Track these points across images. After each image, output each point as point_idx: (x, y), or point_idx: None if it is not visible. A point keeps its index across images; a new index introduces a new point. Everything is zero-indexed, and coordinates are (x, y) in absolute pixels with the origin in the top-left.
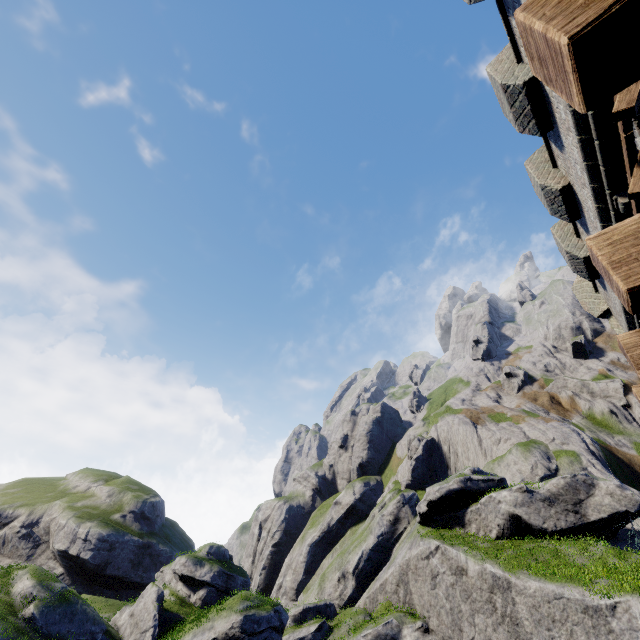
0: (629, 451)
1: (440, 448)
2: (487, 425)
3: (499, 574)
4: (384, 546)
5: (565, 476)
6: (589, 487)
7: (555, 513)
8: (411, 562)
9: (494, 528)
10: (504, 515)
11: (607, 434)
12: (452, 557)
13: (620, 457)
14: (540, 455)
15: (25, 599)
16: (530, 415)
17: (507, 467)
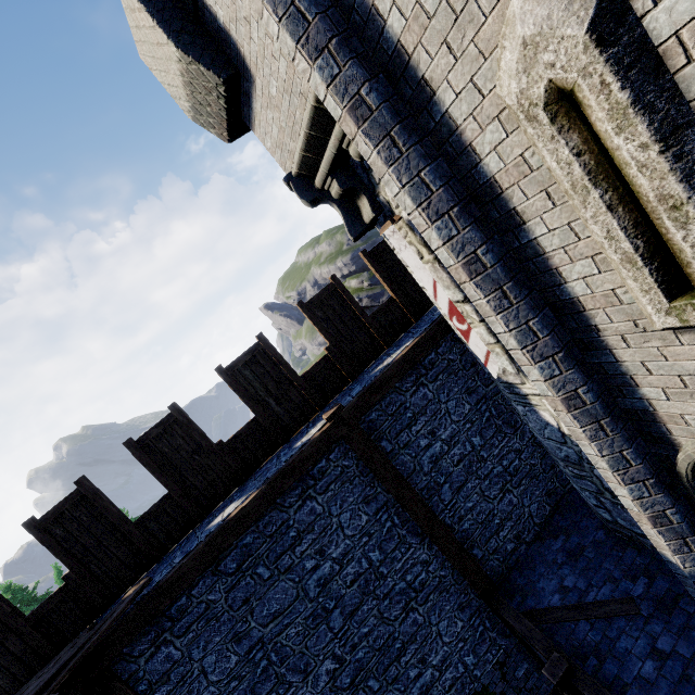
0: None
1: None
2: None
3: None
4: None
5: None
6: None
7: None
8: None
9: None
10: None
11: None
12: None
13: None
14: None
15: (360, 284)
16: None
17: None
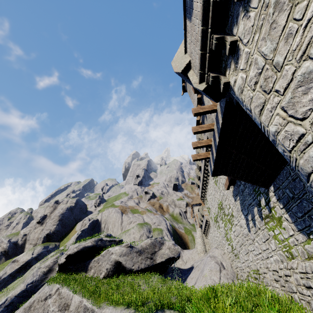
0: (182, 231)
1: (100, 225)
2: (128, 214)
3: (89, 306)
4: (30, 291)
5: (152, 238)
6: (161, 244)
7: (141, 259)
8: (33, 304)
9: (104, 271)
10: (112, 262)
11: (176, 223)
12: (64, 296)
13: (178, 233)
14: (146, 230)
15: None
16: (149, 211)
17: (129, 235)
